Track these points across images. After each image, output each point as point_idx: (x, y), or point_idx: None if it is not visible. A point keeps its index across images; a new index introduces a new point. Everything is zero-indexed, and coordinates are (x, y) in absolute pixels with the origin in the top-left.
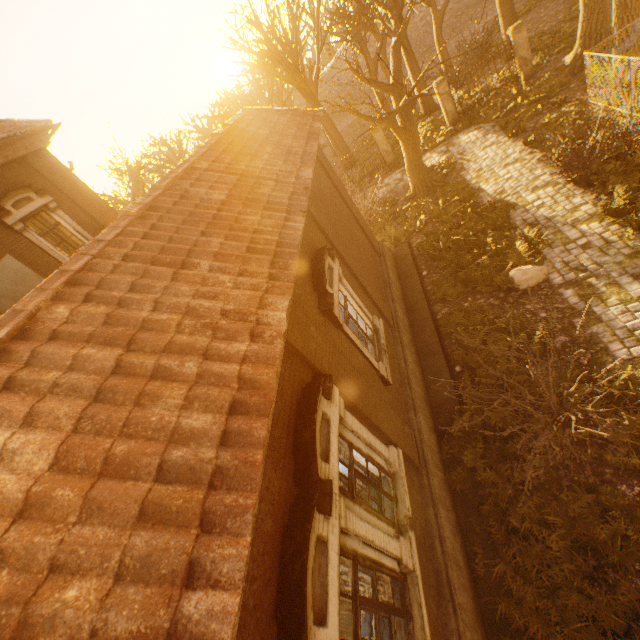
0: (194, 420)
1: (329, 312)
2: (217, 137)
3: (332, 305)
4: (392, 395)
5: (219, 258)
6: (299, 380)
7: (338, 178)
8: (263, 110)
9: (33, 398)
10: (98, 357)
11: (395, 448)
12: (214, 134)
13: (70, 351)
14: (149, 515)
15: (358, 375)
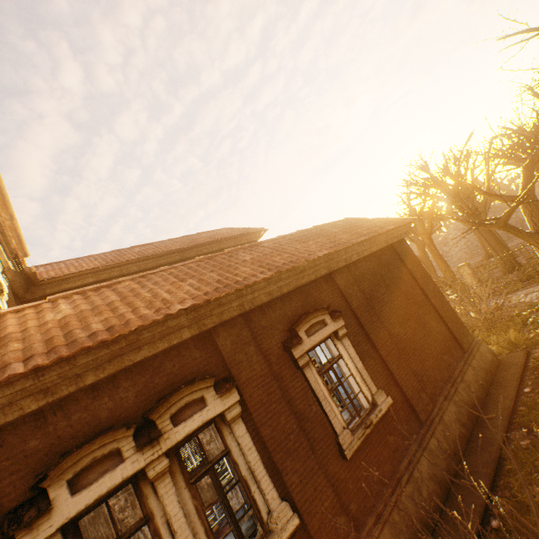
0: (96, 325)
1: (289, 349)
2: (296, 232)
3: (291, 344)
4: (350, 475)
5: (200, 281)
6: (209, 369)
7: (424, 269)
8: (358, 219)
9: (85, 302)
10: (111, 298)
11: (291, 510)
12: (297, 231)
13: (109, 294)
14: (49, 340)
15: (287, 411)
